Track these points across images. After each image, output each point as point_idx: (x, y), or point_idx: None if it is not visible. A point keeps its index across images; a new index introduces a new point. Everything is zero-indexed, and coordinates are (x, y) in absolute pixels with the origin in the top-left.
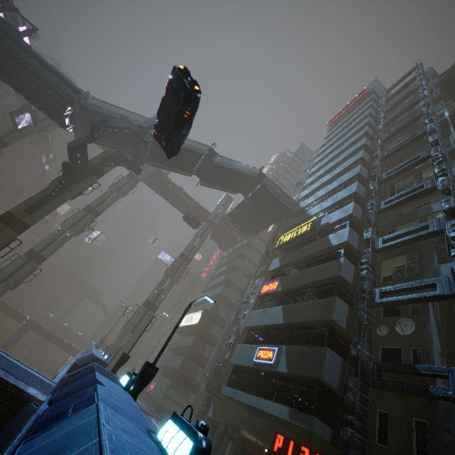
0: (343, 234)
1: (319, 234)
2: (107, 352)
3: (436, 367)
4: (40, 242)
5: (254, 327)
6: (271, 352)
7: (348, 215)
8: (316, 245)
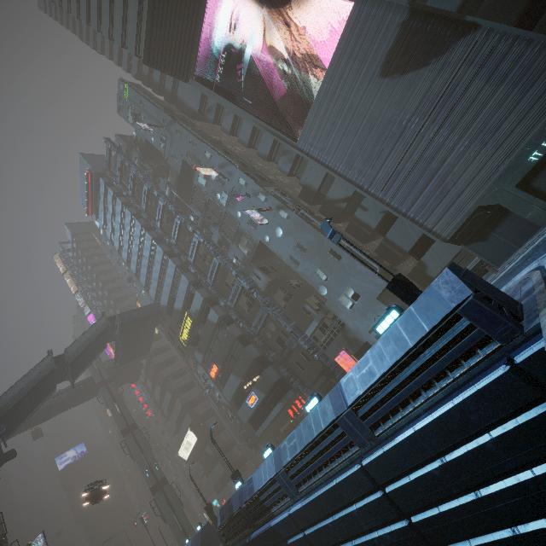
0: (213, 314)
1: (200, 319)
2: (181, 545)
3: (287, 340)
4: None
5: (233, 396)
6: (253, 396)
7: (202, 300)
8: (208, 328)
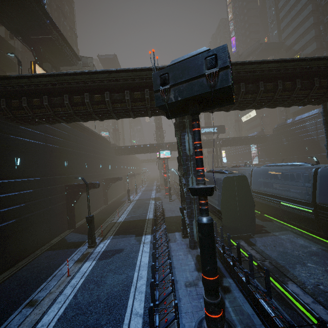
0: None
1: None
2: None
3: None
4: None
5: None
6: None
7: (314, 49)
8: None
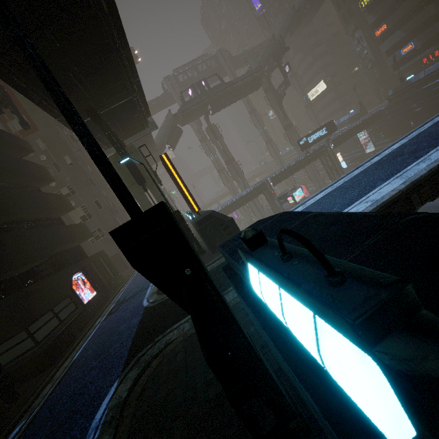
0: None
1: None
2: None
3: None
4: (264, 138)
5: (388, 49)
6: (410, 46)
7: None
8: None
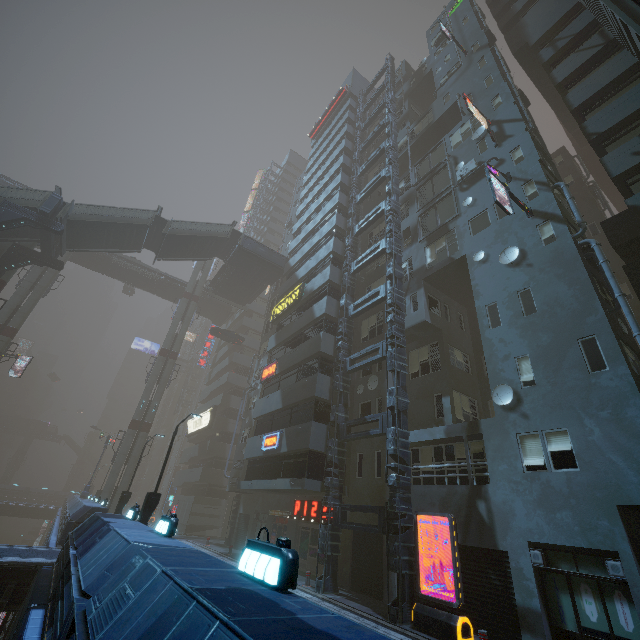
0: (322, 305)
1: (307, 302)
2: (101, 498)
3: (375, 415)
4: None
5: (261, 417)
6: (275, 438)
7: (326, 281)
8: (304, 318)
